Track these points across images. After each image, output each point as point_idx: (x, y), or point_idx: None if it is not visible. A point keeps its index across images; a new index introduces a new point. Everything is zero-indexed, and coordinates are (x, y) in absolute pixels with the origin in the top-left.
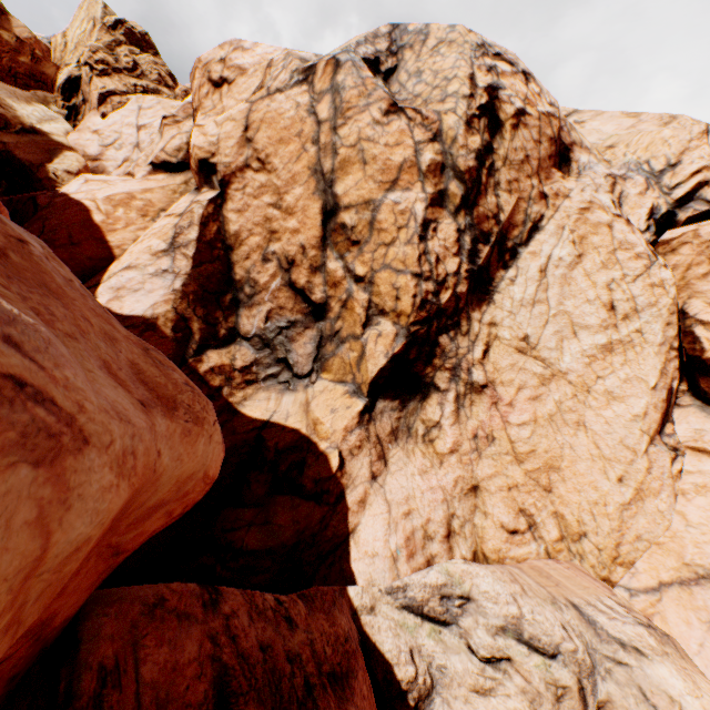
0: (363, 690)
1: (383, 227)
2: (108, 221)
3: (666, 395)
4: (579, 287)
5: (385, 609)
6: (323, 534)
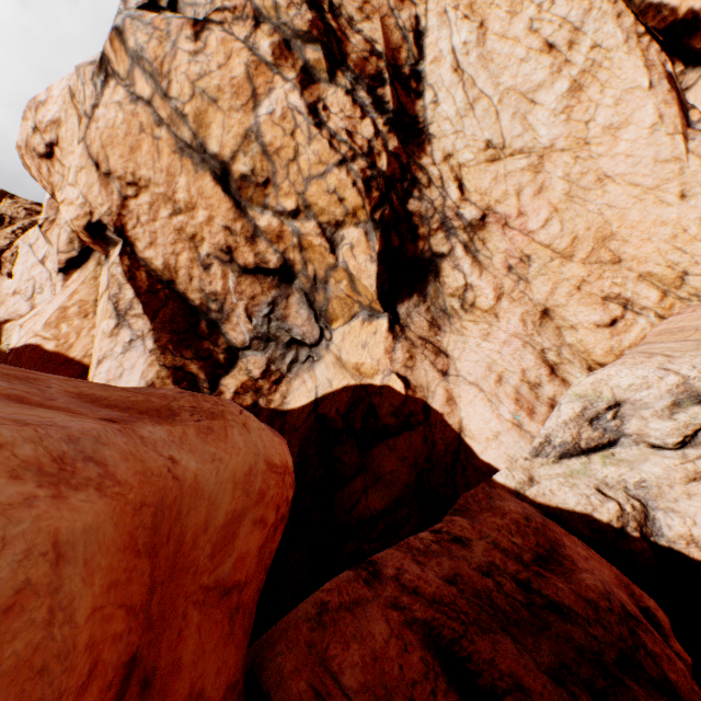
0: (580, 553)
1: (277, 147)
2: (60, 343)
3: (668, 84)
4: (504, 55)
5: (543, 472)
6: (435, 452)
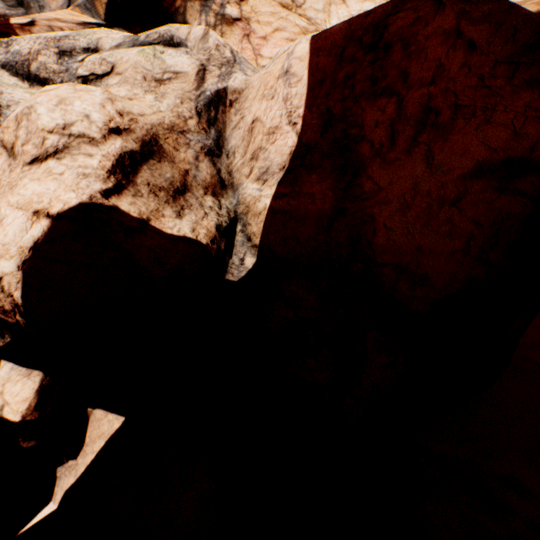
0: None
1: None
2: None
3: None
4: None
5: None
6: None
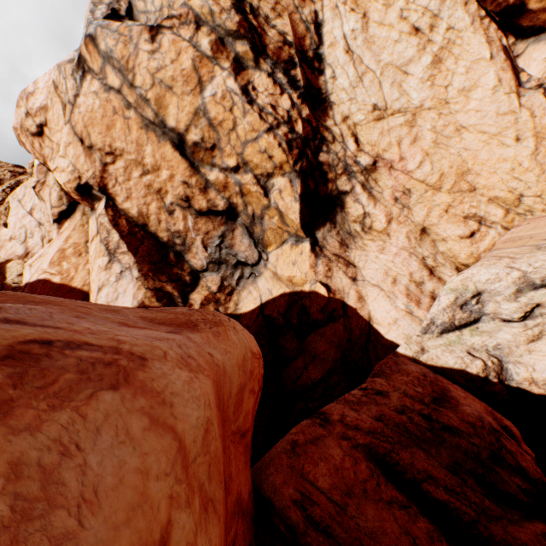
0: (460, 395)
1: (220, 120)
2: (64, 276)
3: (504, 55)
4: (382, 38)
5: (430, 344)
6: (353, 336)
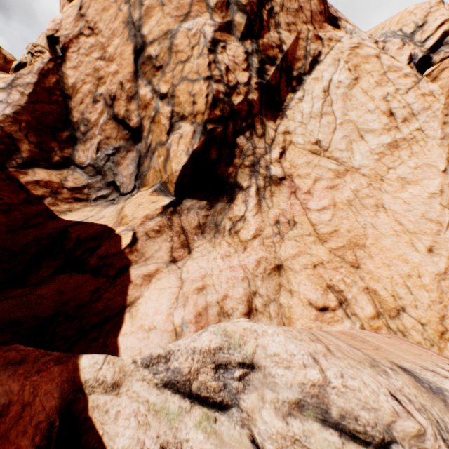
0: None
1: (179, 49)
2: None
3: None
4: (359, 102)
5: (138, 388)
6: (92, 306)
